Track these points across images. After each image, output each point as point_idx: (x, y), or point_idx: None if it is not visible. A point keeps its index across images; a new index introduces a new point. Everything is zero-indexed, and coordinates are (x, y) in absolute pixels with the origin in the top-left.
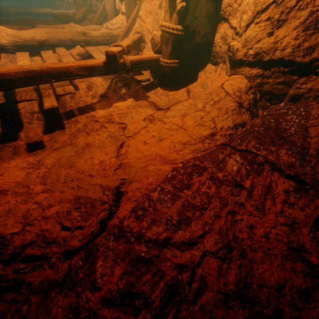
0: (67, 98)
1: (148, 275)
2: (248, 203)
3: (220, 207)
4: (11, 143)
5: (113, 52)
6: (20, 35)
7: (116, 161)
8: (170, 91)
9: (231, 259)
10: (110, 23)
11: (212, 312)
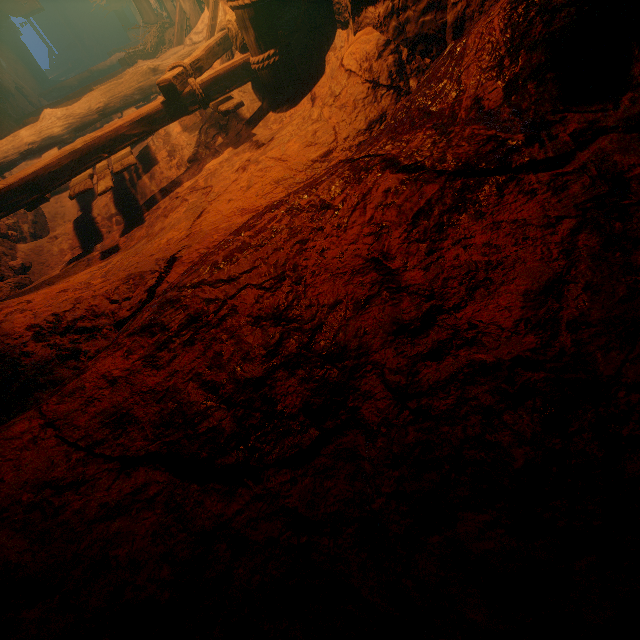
0: (146, 181)
1: (172, 310)
2: (330, 224)
3: (286, 239)
4: (86, 257)
5: (167, 81)
6: (72, 112)
7: (186, 233)
8: (286, 112)
9: (279, 288)
10: (195, 33)
11: (235, 332)
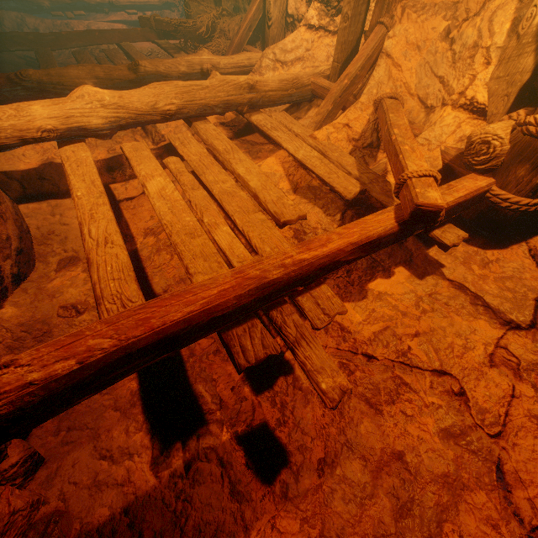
0: None
1: None
2: None
3: None
4: (202, 440)
5: (437, 206)
6: (127, 103)
7: None
8: (485, 250)
9: None
10: (281, 49)
11: None
